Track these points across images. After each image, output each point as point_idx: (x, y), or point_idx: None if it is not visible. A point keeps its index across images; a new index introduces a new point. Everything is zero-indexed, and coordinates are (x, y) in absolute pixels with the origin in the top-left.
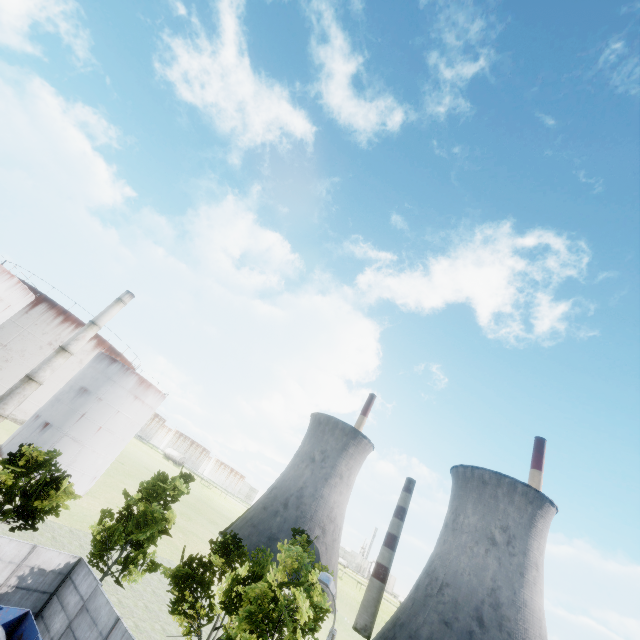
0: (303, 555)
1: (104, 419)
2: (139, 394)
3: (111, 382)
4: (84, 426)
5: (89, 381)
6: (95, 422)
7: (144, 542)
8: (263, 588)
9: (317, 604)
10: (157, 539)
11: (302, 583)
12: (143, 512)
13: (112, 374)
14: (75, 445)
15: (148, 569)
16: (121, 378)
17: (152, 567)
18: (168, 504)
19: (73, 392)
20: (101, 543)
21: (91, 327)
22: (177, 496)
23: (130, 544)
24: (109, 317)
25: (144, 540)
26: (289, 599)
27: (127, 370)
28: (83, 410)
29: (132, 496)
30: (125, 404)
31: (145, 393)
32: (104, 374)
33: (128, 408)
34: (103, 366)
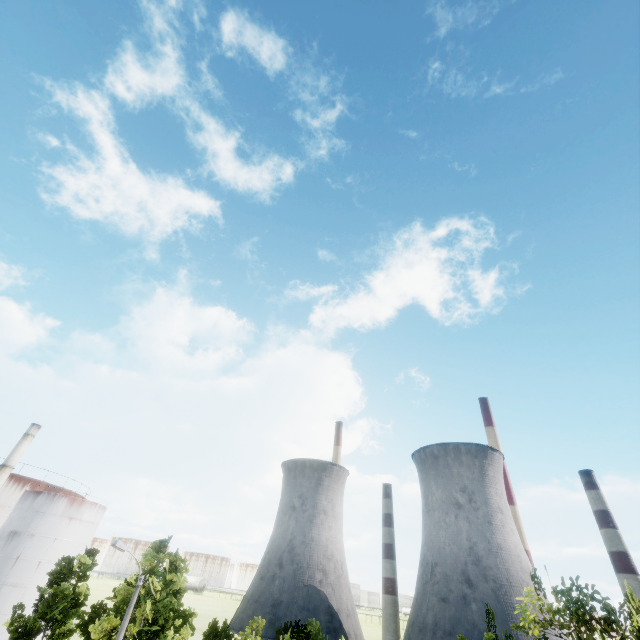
0: (156, 554)
1: (42, 553)
2: (73, 514)
3: (40, 514)
4: (22, 568)
5: (17, 523)
6: (33, 559)
7: (63, 620)
8: (125, 588)
9: (174, 583)
10: (76, 614)
11: (152, 571)
12: (52, 593)
13: (39, 506)
14: (16, 590)
15: (65, 636)
16: (50, 506)
17: (69, 634)
18: (79, 580)
19: (2, 540)
20: (17, 632)
21: (2, 470)
22: (83, 569)
23: (52, 628)
24: (19, 454)
25: (62, 619)
26: (147, 587)
27: (54, 496)
28: (17, 553)
29: (45, 588)
30: (61, 529)
31: (80, 511)
32: (31, 510)
33: (65, 532)
34: (28, 503)
